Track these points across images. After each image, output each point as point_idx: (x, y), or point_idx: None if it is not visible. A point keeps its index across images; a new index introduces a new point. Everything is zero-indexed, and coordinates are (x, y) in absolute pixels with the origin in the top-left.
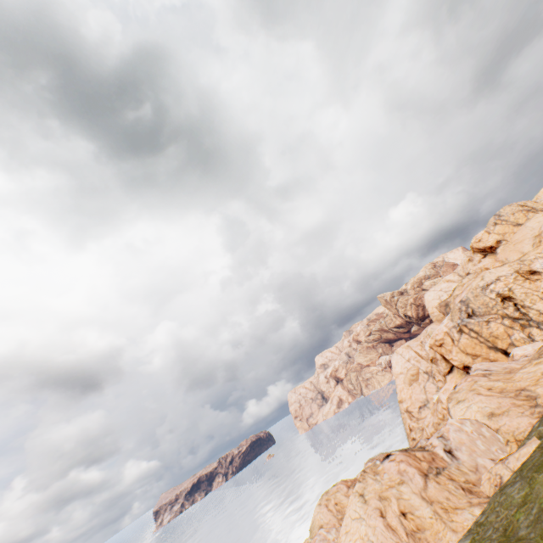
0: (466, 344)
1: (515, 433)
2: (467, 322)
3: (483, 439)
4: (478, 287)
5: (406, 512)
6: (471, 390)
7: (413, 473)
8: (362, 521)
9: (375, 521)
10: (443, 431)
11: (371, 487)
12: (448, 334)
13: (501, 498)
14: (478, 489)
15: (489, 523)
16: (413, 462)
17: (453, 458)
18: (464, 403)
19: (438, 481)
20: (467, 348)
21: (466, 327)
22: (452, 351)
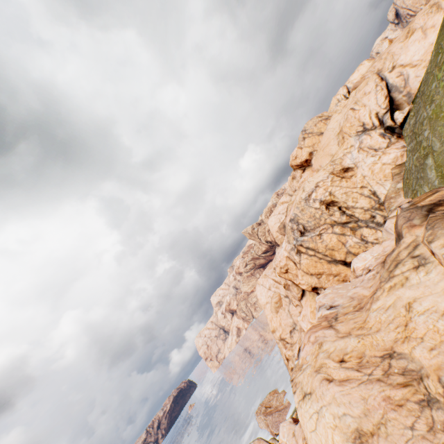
0: (307, 265)
1: None
2: (302, 241)
3: None
4: (302, 199)
5: None
6: (317, 371)
7: None
8: None
9: None
10: None
11: None
12: (289, 258)
13: None
14: None
15: None
16: None
17: None
18: (312, 403)
19: None
20: (310, 268)
21: (302, 247)
22: (298, 275)
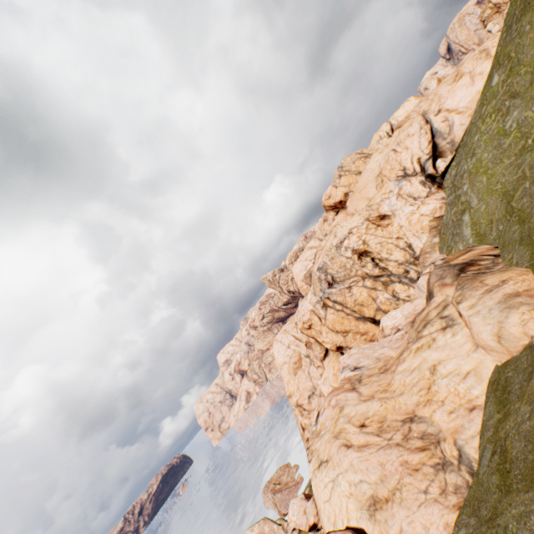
0: (334, 321)
1: None
2: (330, 293)
3: None
4: (333, 246)
5: None
6: (336, 437)
7: None
8: None
9: None
10: None
11: None
12: (314, 312)
13: None
14: None
15: None
16: None
17: None
18: (328, 471)
19: None
20: (336, 325)
21: (329, 300)
22: (322, 332)
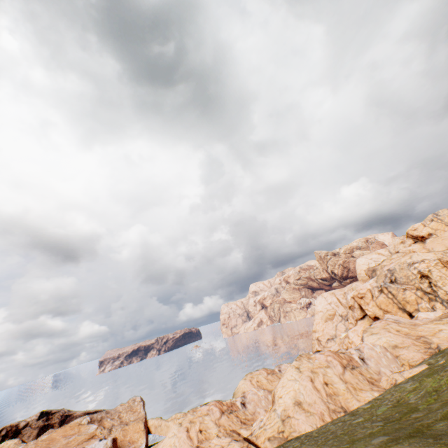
0: (382, 301)
1: (409, 360)
2: (389, 286)
3: (386, 358)
4: (406, 262)
5: (328, 383)
6: (384, 328)
7: (336, 363)
8: (297, 381)
9: (306, 383)
10: (359, 347)
11: (305, 365)
12: (370, 291)
13: (396, 388)
14: (378, 383)
15: (386, 398)
16: (337, 358)
17: (364, 363)
18: (376, 335)
19: (352, 372)
20: (382, 304)
21: (386, 289)
22: (369, 304)
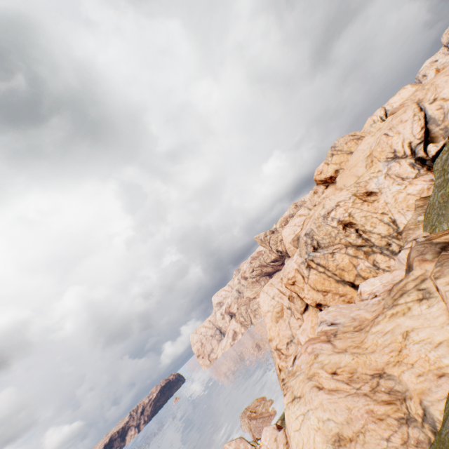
0: (315, 281)
1: None
2: (314, 256)
3: None
4: (320, 216)
5: None
6: (309, 378)
7: None
8: None
9: None
10: None
11: None
12: (298, 271)
13: None
14: None
15: None
16: None
17: None
18: (300, 405)
19: None
20: (317, 284)
21: (313, 262)
22: (304, 289)
